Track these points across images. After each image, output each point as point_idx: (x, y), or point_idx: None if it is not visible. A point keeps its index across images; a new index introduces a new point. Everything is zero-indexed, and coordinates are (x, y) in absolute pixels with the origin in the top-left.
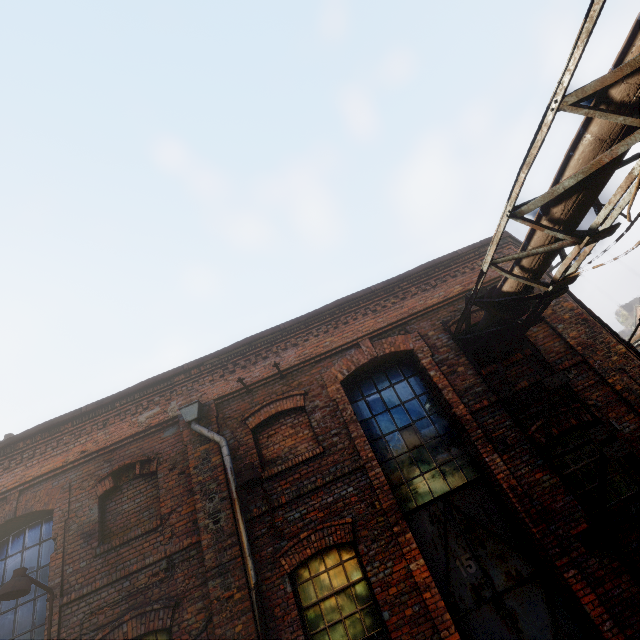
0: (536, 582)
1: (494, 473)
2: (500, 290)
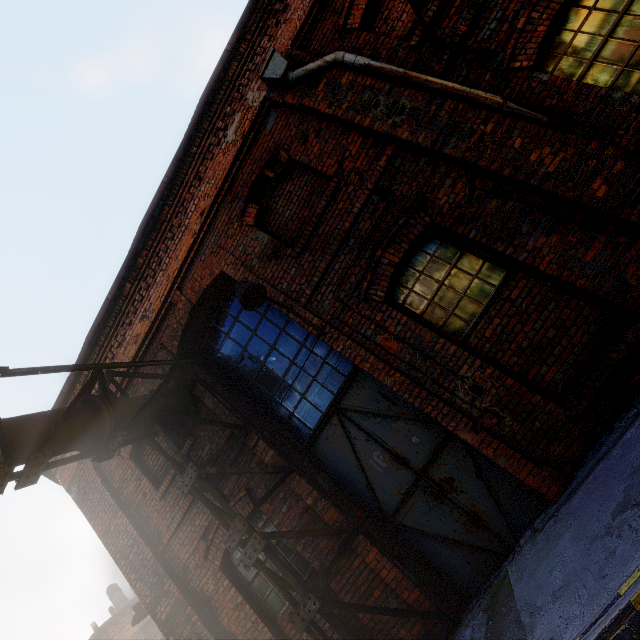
0: None
1: None
2: None
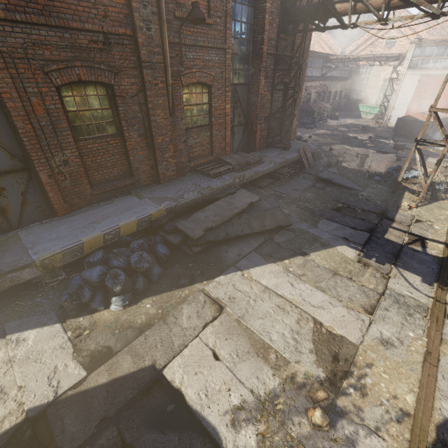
0: (243, 126)
1: (260, 85)
2: (334, 4)
